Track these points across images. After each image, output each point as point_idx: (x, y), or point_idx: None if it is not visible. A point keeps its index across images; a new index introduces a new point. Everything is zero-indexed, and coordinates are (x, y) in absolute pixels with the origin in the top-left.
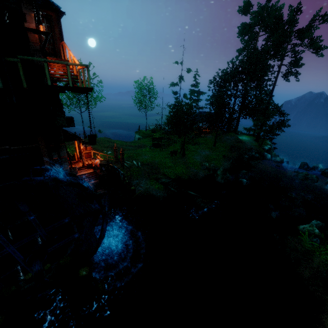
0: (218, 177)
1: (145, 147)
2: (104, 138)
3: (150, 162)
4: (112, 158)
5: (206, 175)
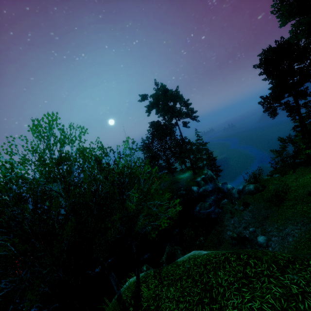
0: None
1: None
2: None
3: None
4: None
5: None
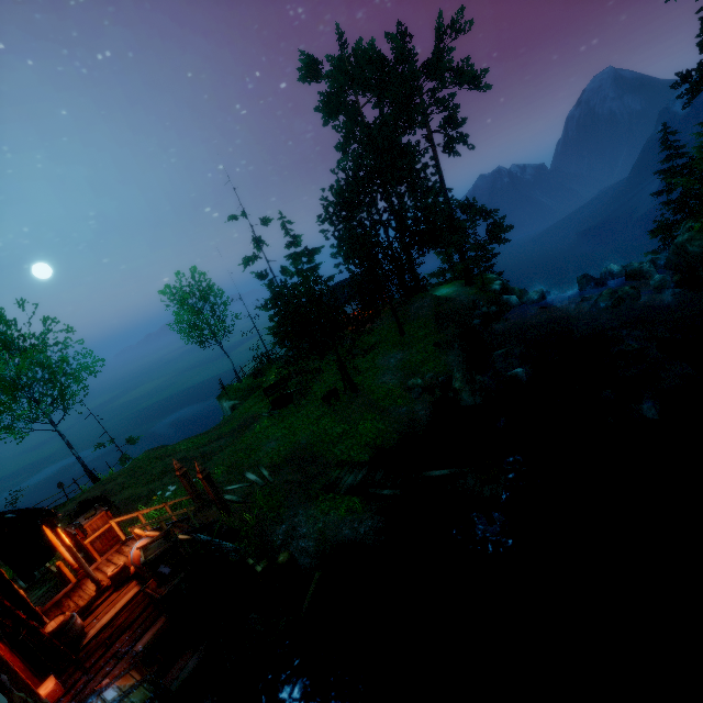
0: (463, 396)
1: (258, 419)
2: (145, 454)
3: (291, 452)
4: (185, 500)
5: (433, 405)
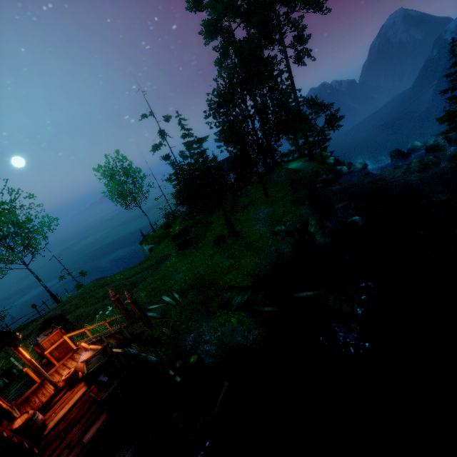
0: (316, 237)
1: (169, 257)
2: (92, 283)
3: (194, 280)
4: (120, 317)
5: (294, 244)
